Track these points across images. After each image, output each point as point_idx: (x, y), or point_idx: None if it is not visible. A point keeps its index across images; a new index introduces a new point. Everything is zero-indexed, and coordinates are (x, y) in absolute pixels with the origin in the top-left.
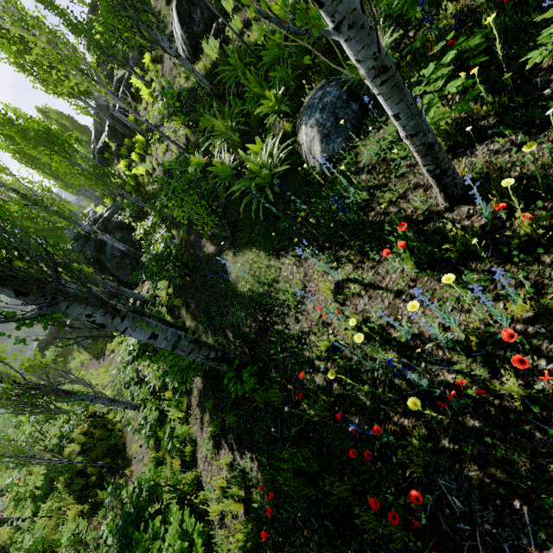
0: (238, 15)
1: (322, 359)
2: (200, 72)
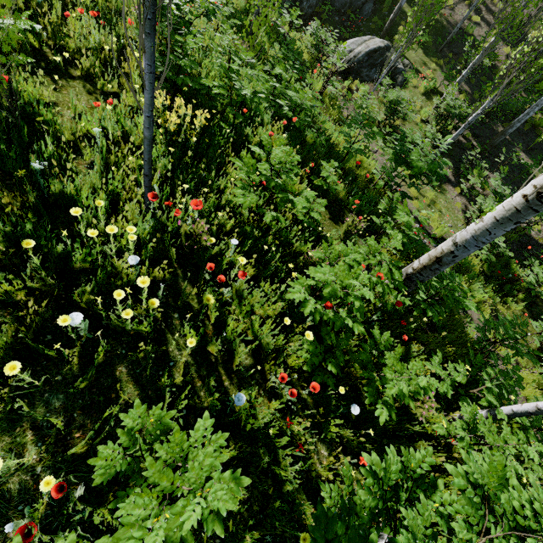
0: None
1: None
2: None
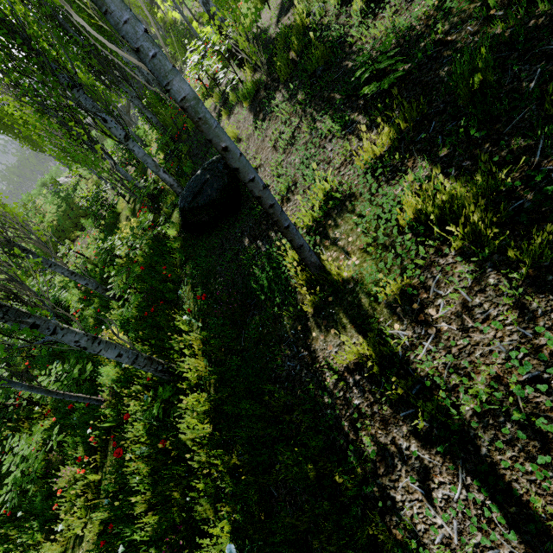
0: None
1: None
2: None
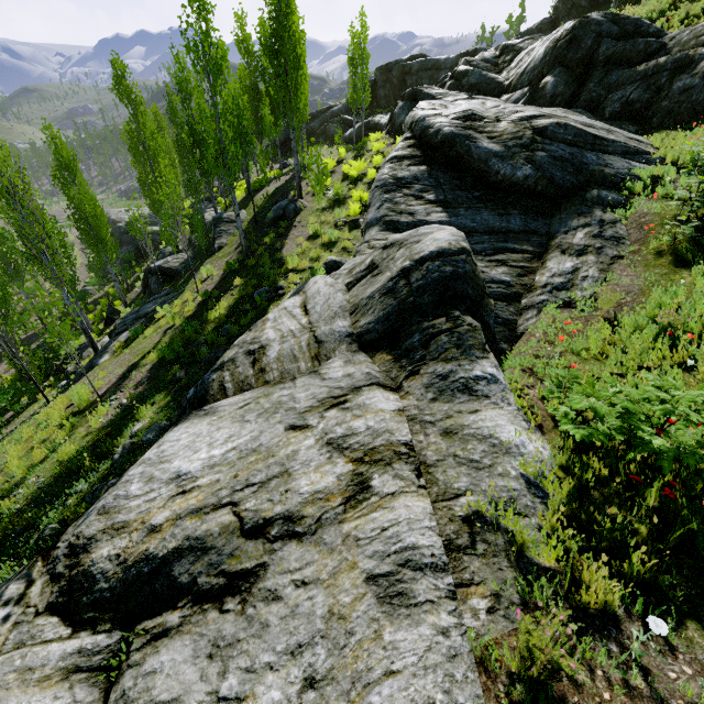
0: None
1: None
2: None
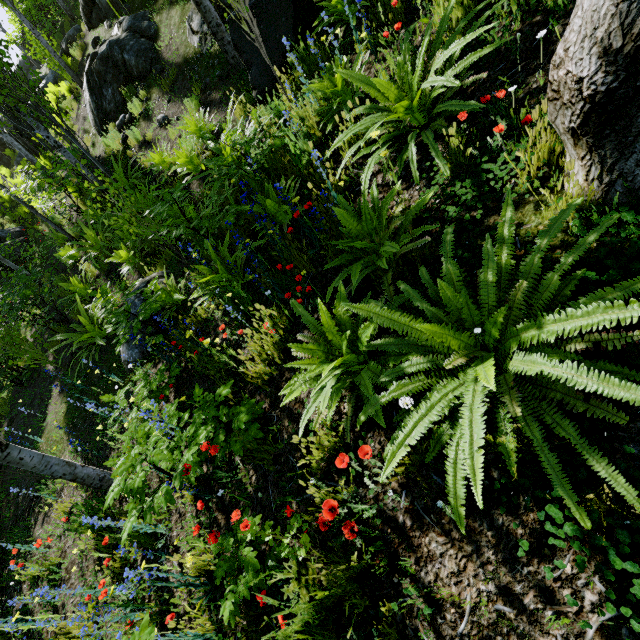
0: (142, 123)
1: (28, 584)
2: (104, 150)
